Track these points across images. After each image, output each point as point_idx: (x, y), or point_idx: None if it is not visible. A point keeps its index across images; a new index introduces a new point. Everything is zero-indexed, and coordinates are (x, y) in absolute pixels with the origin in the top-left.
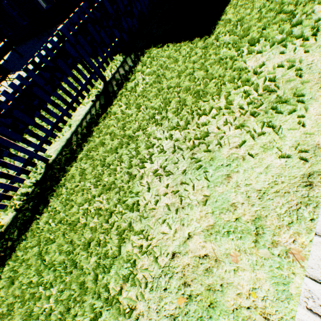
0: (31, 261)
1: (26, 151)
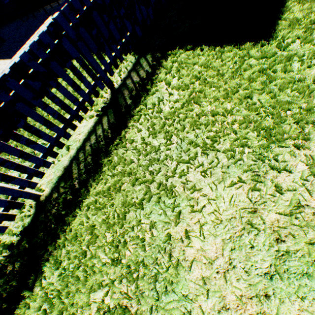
0: None
1: (9, 191)
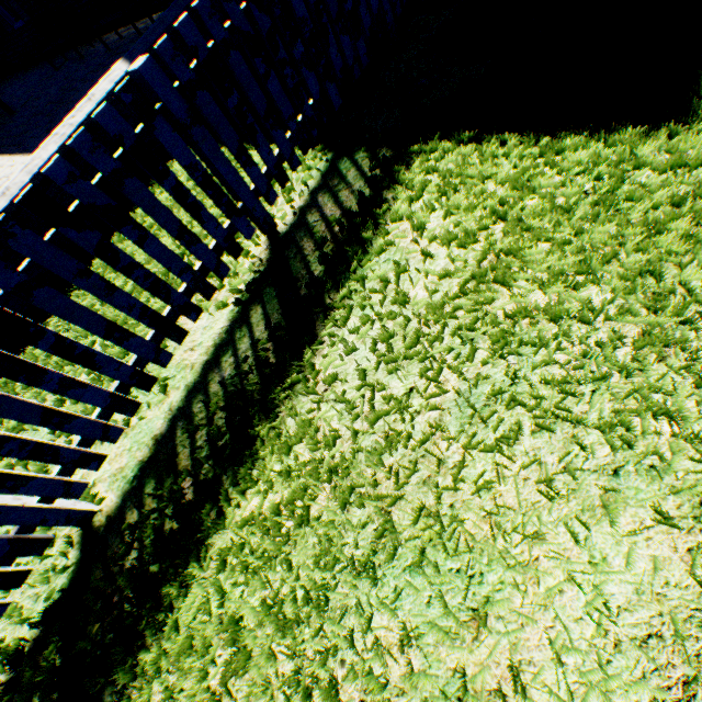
0: None
1: (12, 514)
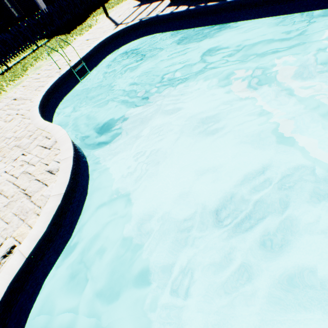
0: (0, 79)
1: (1, 59)
